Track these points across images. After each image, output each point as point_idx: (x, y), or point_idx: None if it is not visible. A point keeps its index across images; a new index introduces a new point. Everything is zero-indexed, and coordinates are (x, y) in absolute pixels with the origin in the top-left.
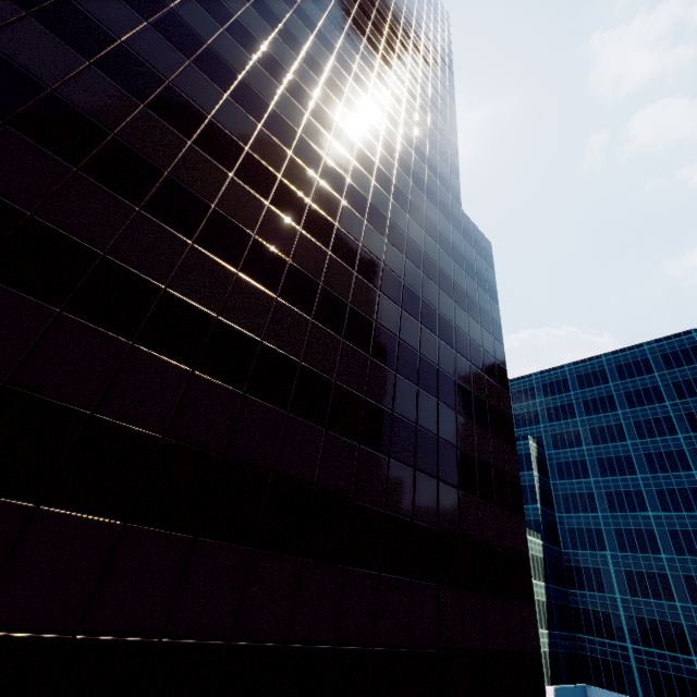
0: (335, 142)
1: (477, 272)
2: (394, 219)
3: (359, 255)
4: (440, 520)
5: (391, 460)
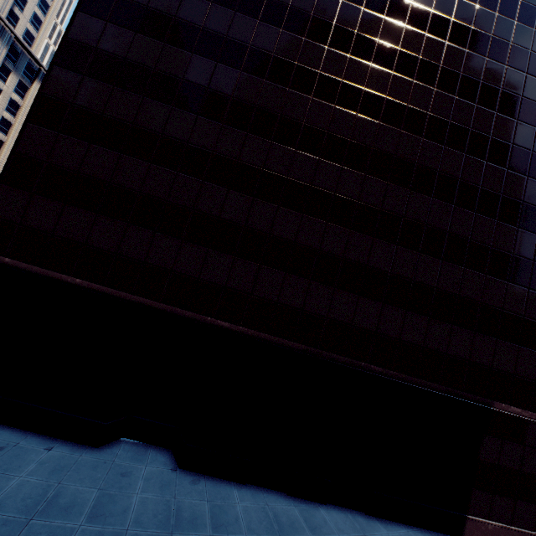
0: (509, 66)
1: None
2: None
3: (530, 161)
4: None
5: None
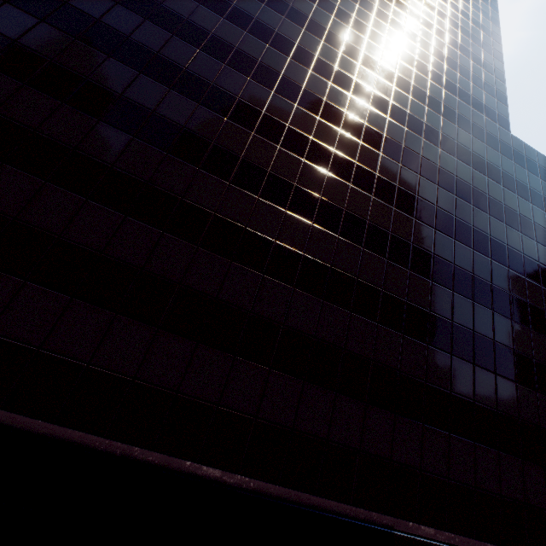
0: (391, 118)
1: (530, 191)
2: (443, 165)
3: (416, 204)
4: (499, 404)
5: (453, 357)
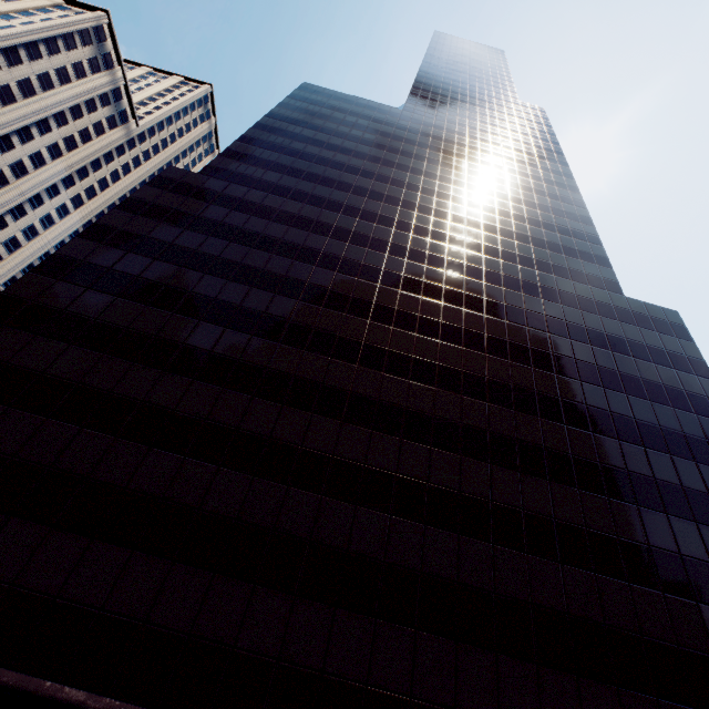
0: (488, 315)
1: (669, 355)
2: (557, 350)
3: (538, 400)
4: None
5: (632, 585)
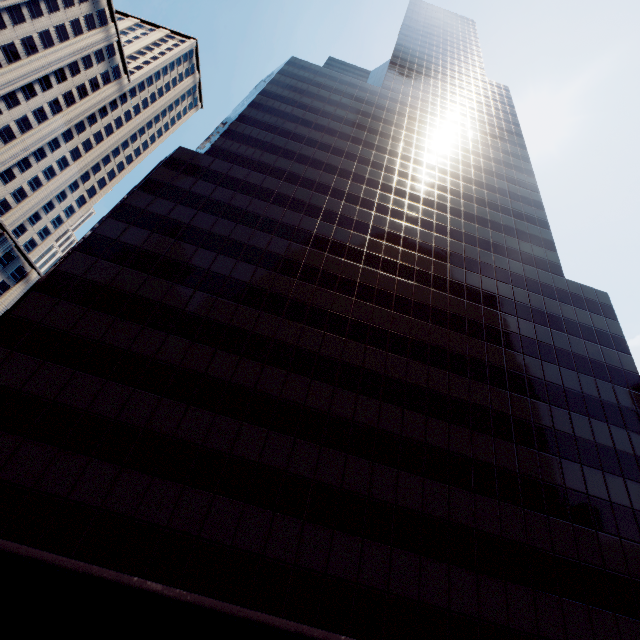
0: (451, 295)
1: (596, 332)
2: (506, 327)
3: (488, 370)
4: (605, 562)
5: (549, 517)
